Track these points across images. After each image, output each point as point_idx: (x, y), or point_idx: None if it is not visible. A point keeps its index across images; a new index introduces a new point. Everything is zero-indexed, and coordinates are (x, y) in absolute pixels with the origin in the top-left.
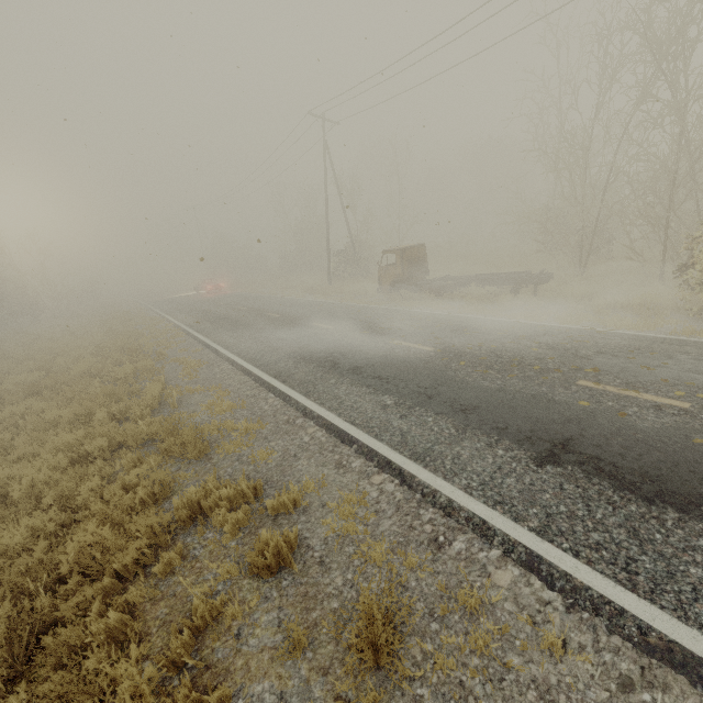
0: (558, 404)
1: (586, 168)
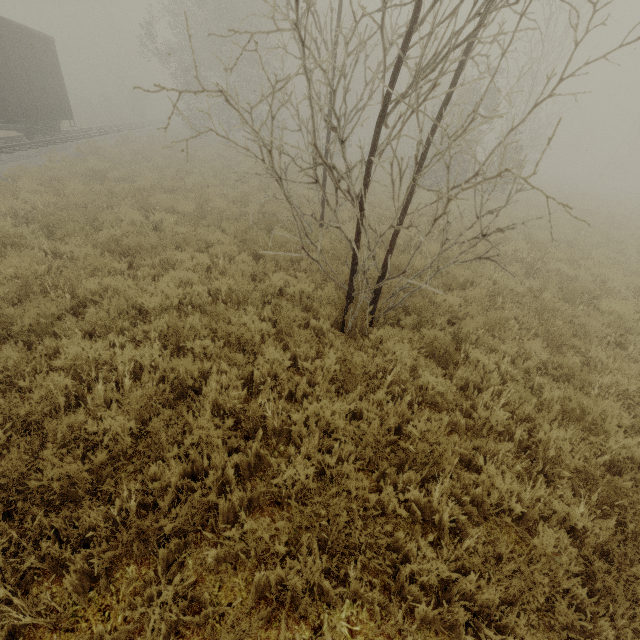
0: None
1: None
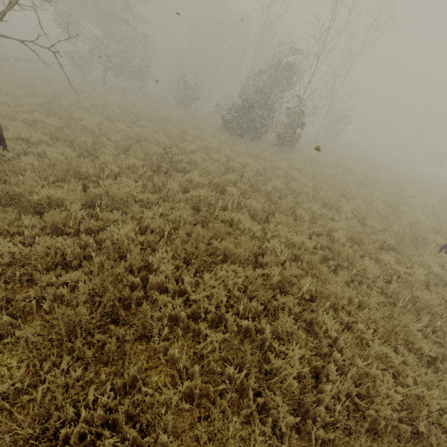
0: None
1: None
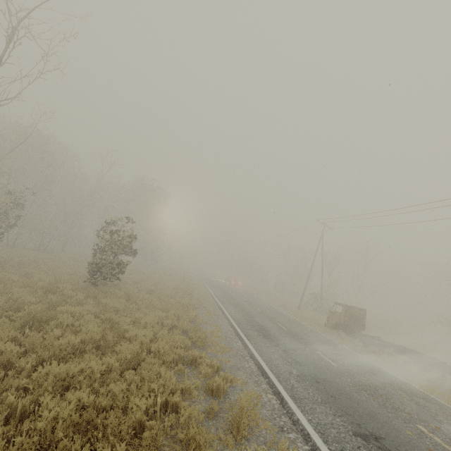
0: (391, 424)
1: None
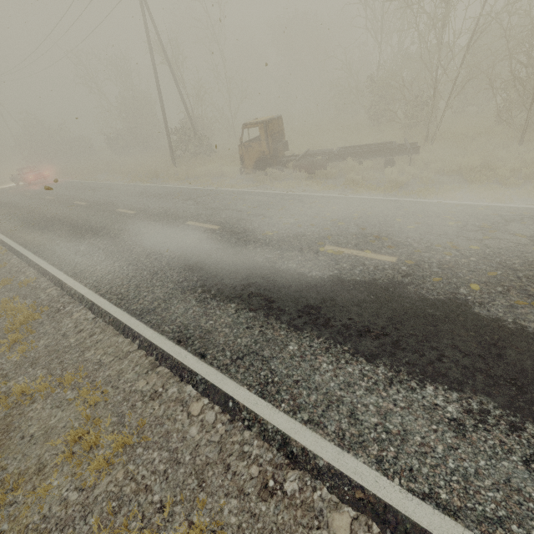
0: None
1: (443, 26)
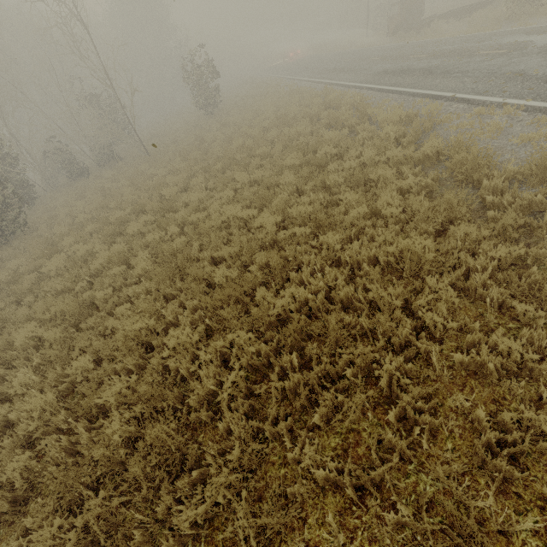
0: (395, 64)
1: None
